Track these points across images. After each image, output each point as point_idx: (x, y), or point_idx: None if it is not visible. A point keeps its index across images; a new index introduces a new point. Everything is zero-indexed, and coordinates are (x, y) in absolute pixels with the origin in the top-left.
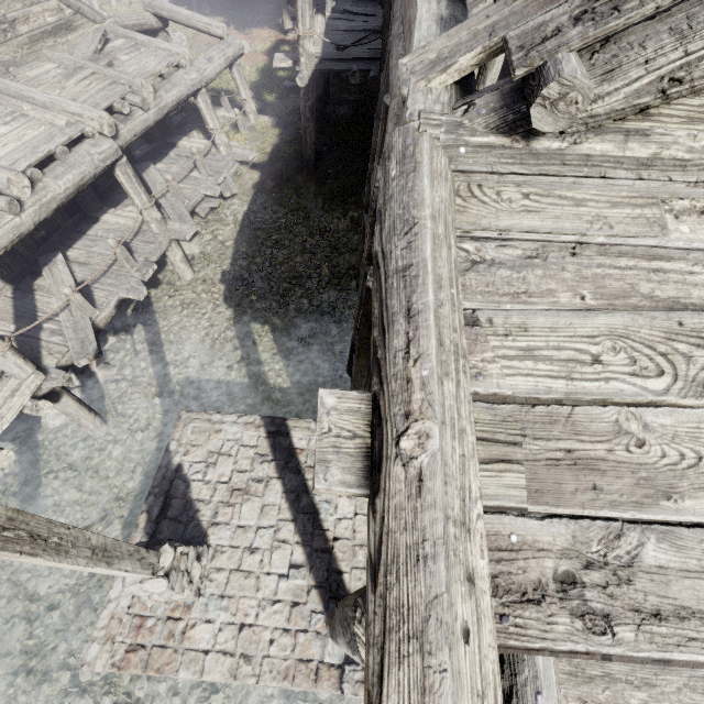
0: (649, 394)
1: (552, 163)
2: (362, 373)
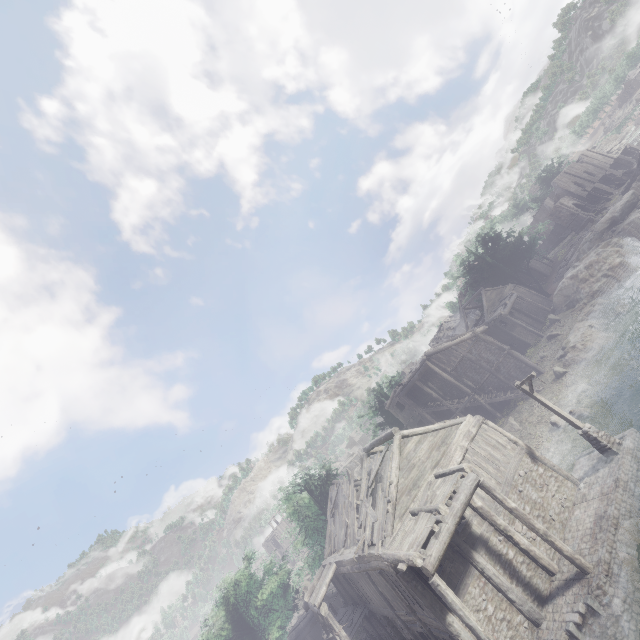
0: (412, 536)
1: (393, 539)
2: (421, 597)
